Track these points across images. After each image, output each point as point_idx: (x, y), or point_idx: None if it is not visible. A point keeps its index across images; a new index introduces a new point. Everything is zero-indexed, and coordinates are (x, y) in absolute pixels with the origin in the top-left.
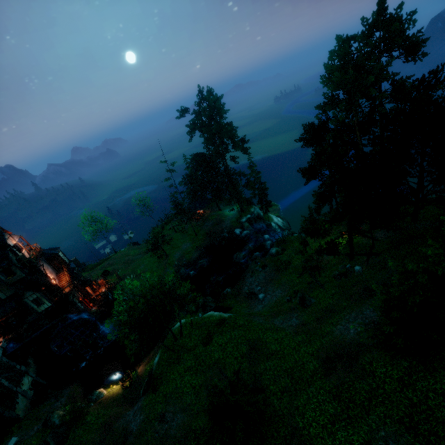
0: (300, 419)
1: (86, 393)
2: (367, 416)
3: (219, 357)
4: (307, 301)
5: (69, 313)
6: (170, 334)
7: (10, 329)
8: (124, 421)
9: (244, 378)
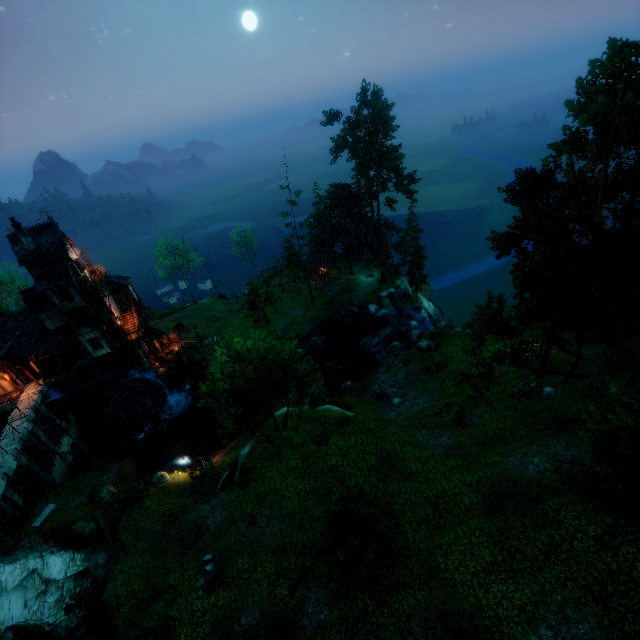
0: (442, 559)
1: (140, 474)
2: (539, 573)
3: (337, 463)
4: (467, 419)
5: (130, 368)
6: (269, 423)
7: (54, 372)
8: (197, 515)
9: (369, 496)
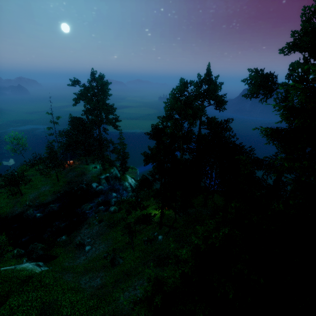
0: None
1: None
2: None
3: None
4: (116, 261)
5: None
6: None
7: None
8: None
9: None
